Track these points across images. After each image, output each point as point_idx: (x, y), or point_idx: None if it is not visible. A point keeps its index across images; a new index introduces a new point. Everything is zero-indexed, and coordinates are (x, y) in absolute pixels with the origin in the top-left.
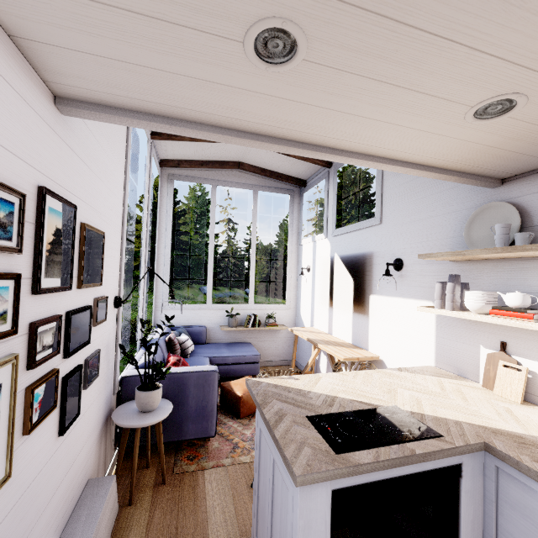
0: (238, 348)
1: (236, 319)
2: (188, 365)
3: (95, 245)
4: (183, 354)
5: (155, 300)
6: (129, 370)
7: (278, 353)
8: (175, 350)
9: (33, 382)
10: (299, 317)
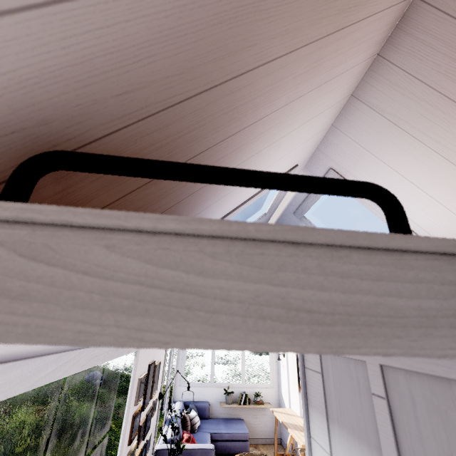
0: (232, 424)
1: (231, 396)
2: (195, 441)
3: (157, 371)
4: (192, 429)
5: (175, 378)
6: (160, 444)
7: (266, 430)
8: (187, 426)
9: (136, 454)
10: (281, 396)
